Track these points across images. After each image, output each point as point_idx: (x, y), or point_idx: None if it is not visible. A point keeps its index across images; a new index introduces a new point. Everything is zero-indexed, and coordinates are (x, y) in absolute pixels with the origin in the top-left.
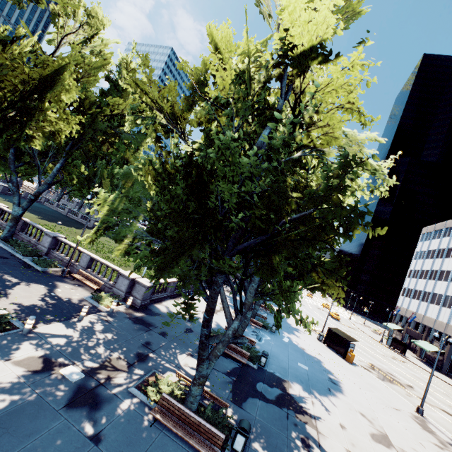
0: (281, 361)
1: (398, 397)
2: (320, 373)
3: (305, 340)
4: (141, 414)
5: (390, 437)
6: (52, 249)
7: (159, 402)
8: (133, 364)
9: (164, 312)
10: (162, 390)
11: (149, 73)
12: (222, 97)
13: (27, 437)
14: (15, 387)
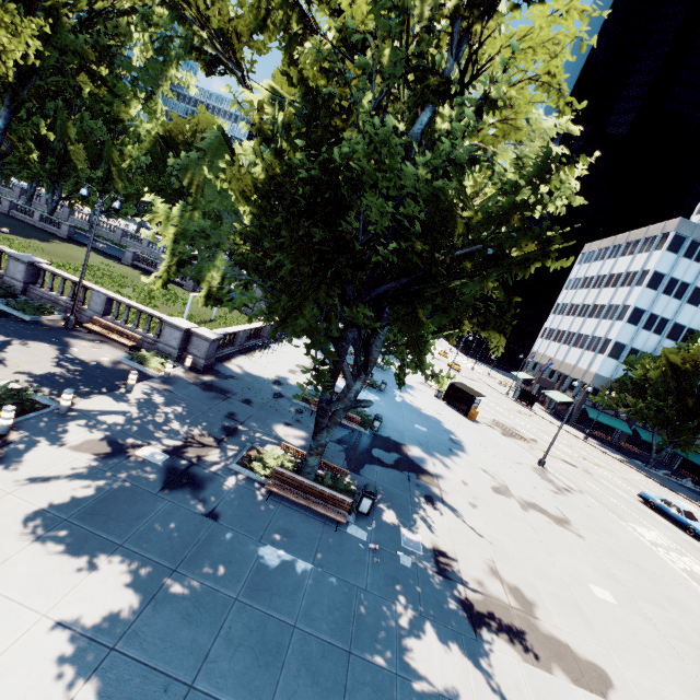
0: (396, 425)
1: (521, 451)
2: (440, 434)
3: (421, 399)
4: (252, 489)
5: (511, 488)
6: (31, 284)
7: (272, 476)
8: (223, 440)
9: (239, 374)
10: (270, 464)
11: None
12: (352, 37)
13: (135, 521)
14: (90, 475)
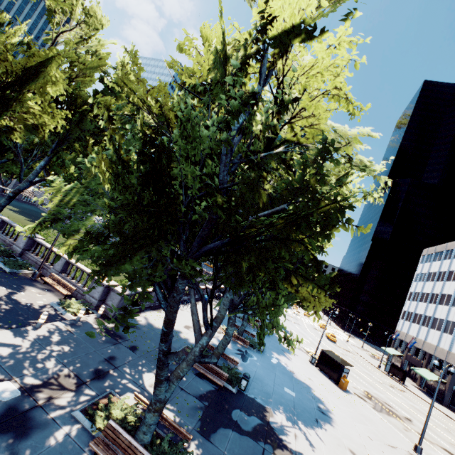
0: (265, 385)
1: (394, 431)
2: (308, 401)
3: (296, 362)
4: (80, 445)
5: None
6: (27, 250)
7: (103, 431)
8: (87, 382)
9: (141, 324)
10: (113, 415)
11: (139, 71)
12: (197, 83)
13: None
14: None
